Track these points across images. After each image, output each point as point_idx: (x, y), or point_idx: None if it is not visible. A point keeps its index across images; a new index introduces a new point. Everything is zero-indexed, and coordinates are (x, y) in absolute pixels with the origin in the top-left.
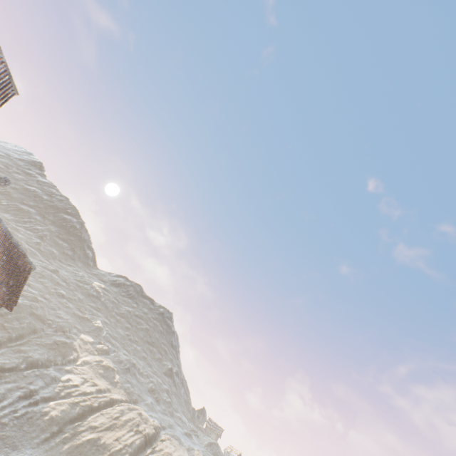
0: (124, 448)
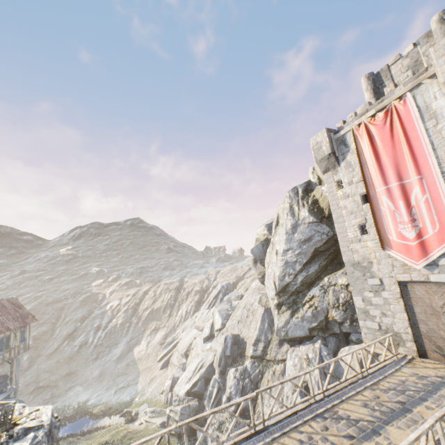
0: (169, 301)
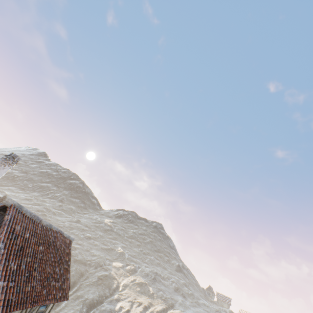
0: None
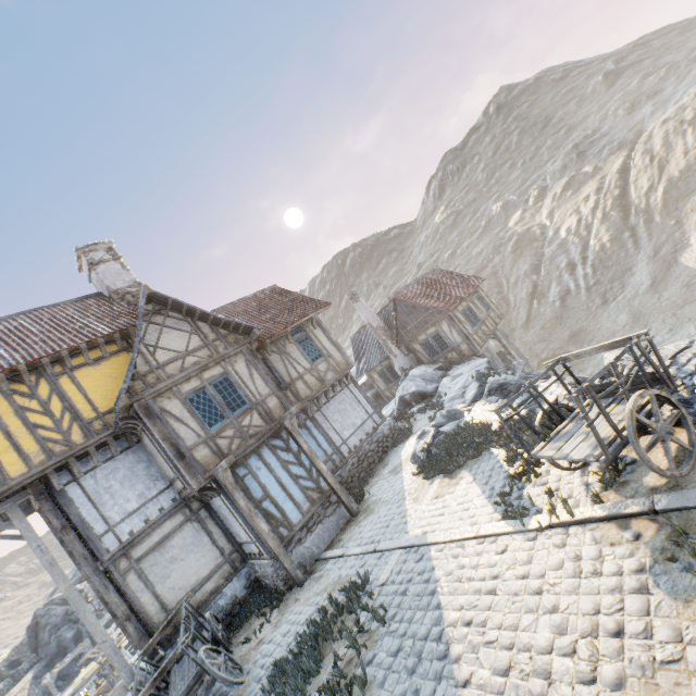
0: None
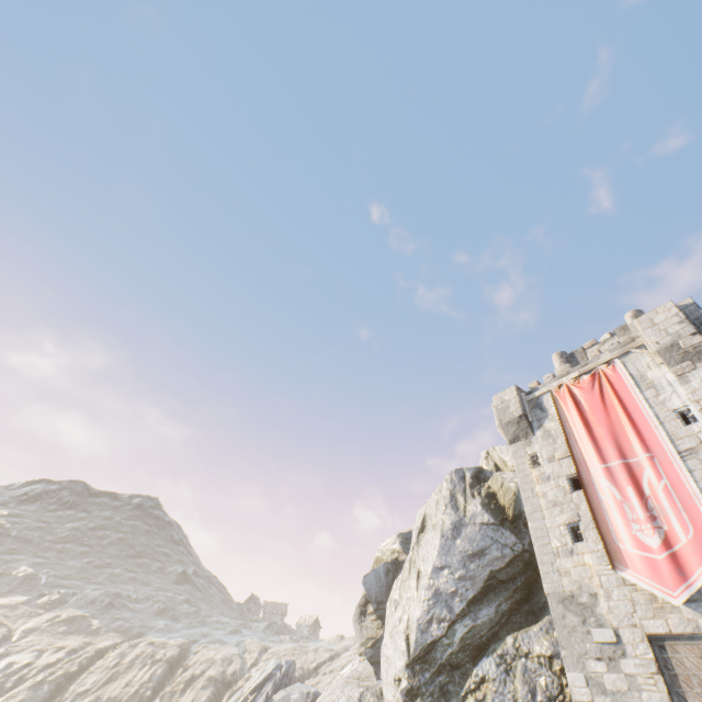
0: (142, 687)
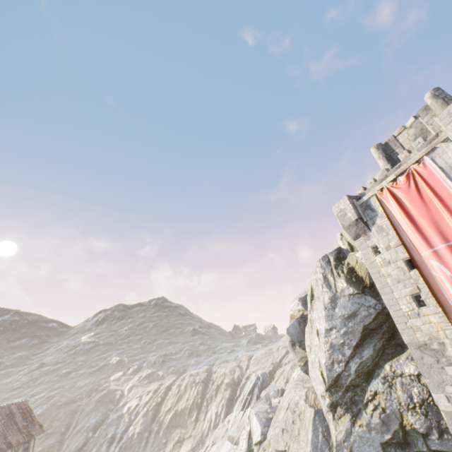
0: (195, 399)
